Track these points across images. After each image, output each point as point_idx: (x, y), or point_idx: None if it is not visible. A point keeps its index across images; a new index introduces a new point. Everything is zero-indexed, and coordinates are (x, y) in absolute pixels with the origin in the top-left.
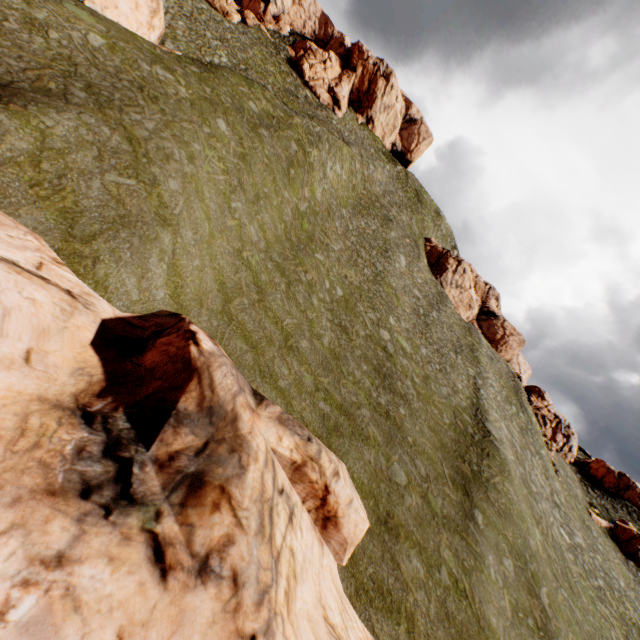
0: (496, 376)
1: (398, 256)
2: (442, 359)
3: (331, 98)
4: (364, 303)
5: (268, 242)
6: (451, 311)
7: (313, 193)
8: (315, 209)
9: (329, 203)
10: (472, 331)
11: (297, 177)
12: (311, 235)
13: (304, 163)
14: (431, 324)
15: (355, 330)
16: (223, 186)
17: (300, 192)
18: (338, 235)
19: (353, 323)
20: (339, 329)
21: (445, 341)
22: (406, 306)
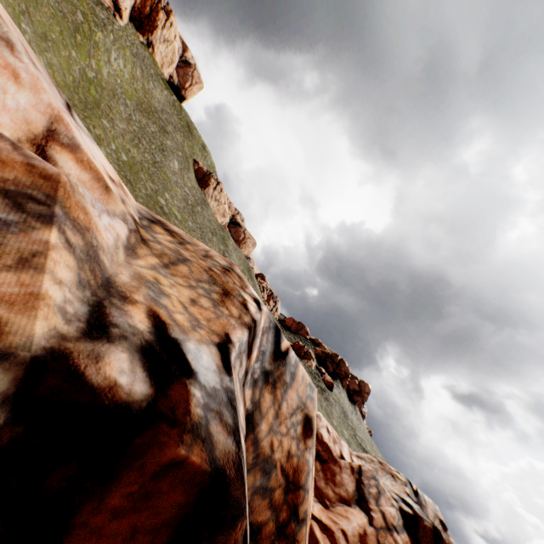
0: (238, 258)
1: (173, 159)
2: (203, 234)
3: (113, 3)
4: (145, 175)
5: (57, 83)
6: (211, 213)
7: (99, 69)
8: (101, 84)
9: (114, 88)
10: (225, 231)
11: (84, 45)
12: (98, 103)
13: (91, 37)
14: (196, 213)
15: (138, 187)
16: (12, 1)
17: (87, 61)
18: (122, 118)
19: (137, 182)
20: (125, 179)
21: (206, 226)
22: (178, 194)
